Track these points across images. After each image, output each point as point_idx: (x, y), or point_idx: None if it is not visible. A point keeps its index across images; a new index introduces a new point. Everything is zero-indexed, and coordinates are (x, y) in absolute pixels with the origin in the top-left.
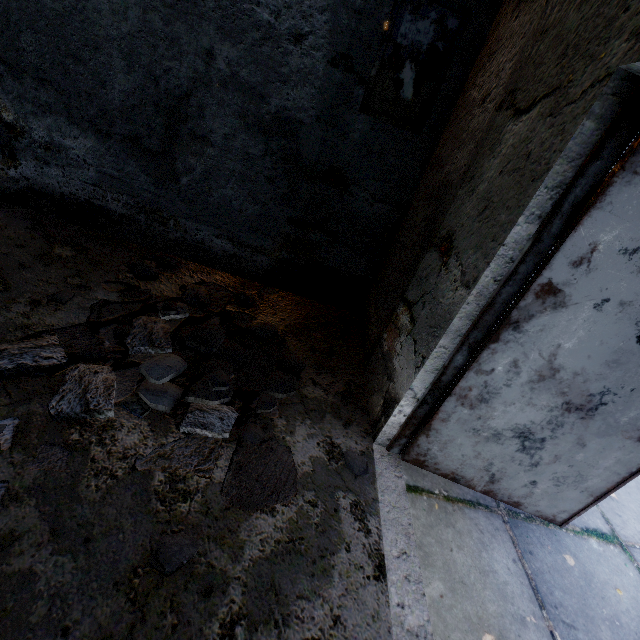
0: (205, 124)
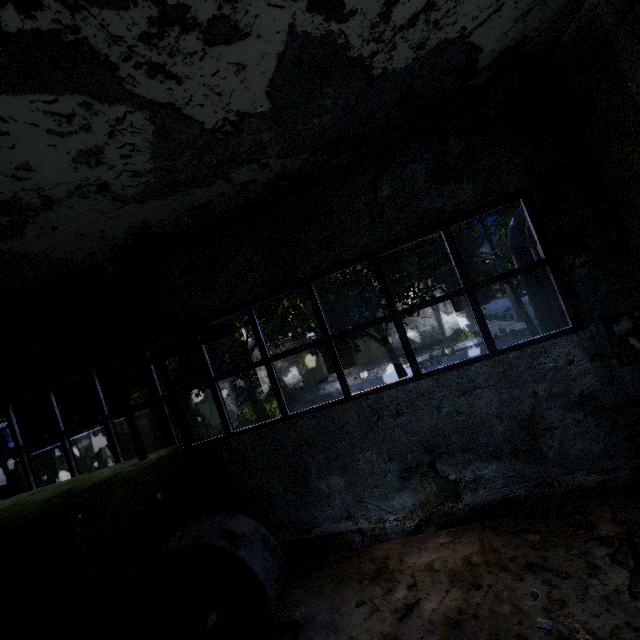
0: (547, 421)
